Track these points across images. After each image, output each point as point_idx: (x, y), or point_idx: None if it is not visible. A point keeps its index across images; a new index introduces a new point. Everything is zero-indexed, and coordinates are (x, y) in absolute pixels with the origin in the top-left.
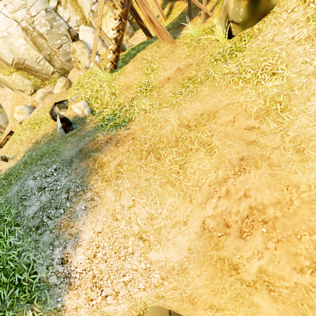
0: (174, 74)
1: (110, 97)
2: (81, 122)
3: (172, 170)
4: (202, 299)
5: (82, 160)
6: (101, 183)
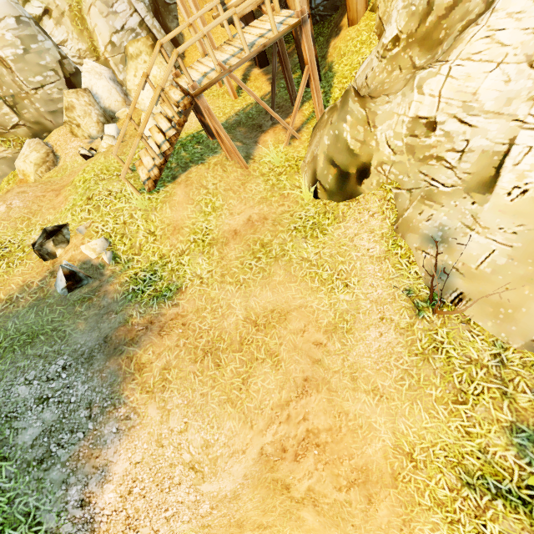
0: (244, 228)
1: (146, 237)
2: (96, 273)
3: (234, 385)
4: (251, 521)
5: (110, 358)
6: (140, 394)
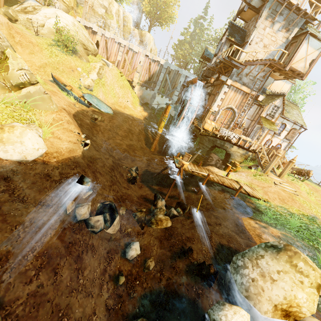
0: None
1: None
2: None
3: None
4: None
5: None
6: None
